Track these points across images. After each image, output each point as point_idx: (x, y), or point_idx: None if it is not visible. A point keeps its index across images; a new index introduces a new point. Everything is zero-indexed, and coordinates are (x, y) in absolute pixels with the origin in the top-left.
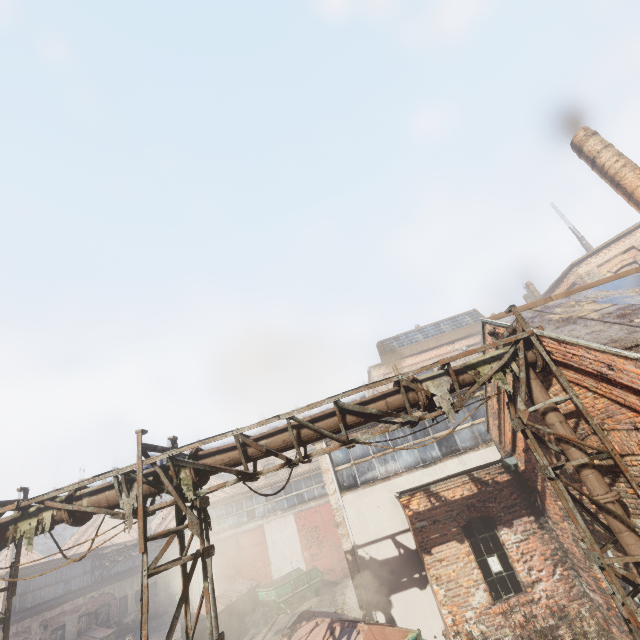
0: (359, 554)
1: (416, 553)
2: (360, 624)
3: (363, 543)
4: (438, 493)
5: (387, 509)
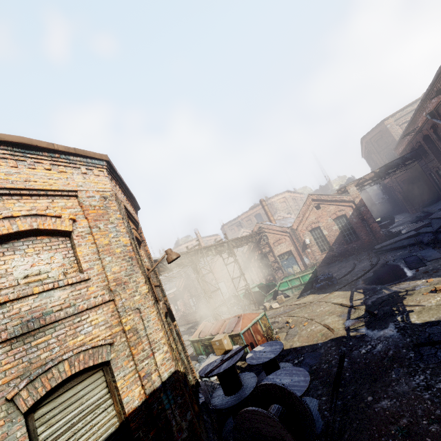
0: None
1: None
2: None
3: None
4: (169, 296)
5: None
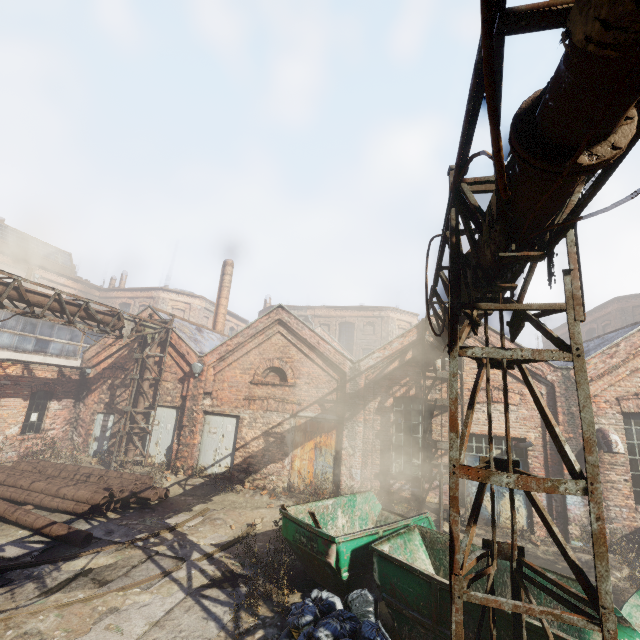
0: None
1: None
2: None
3: None
4: (33, 370)
5: None
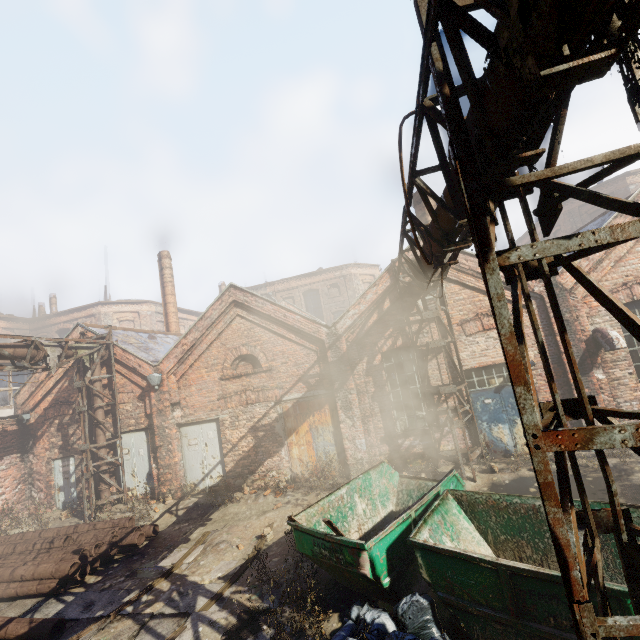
0: None
1: None
2: None
3: None
4: None
5: None
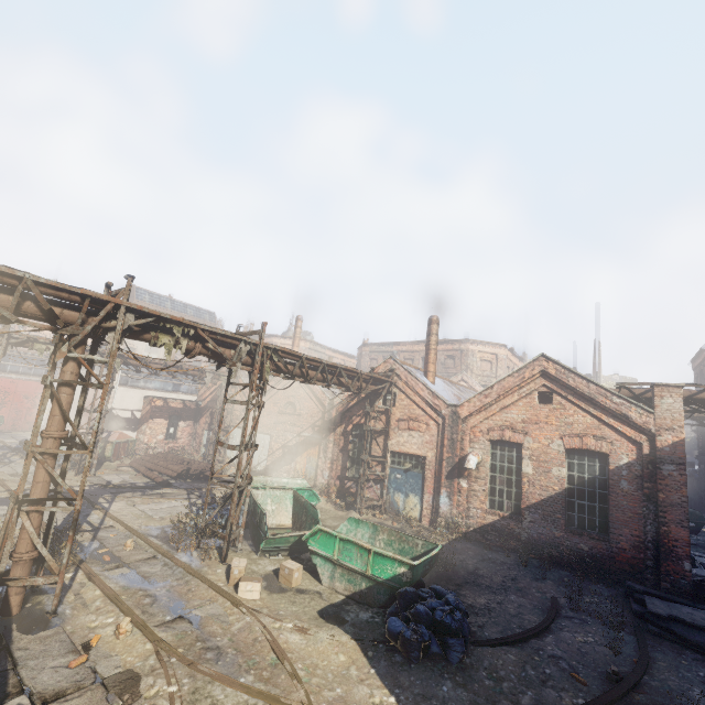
0: (113, 412)
1: (139, 420)
2: (116, 431)
3: (118, 408)
4: (169, 402)
5: (137, 400)
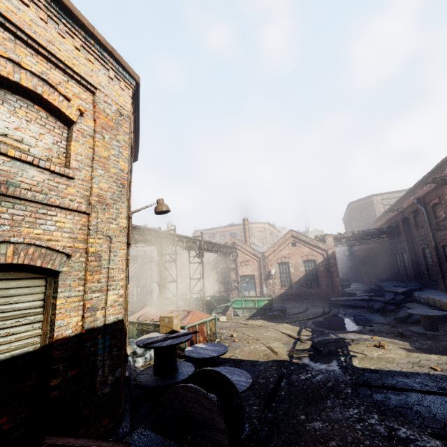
0: None
1: None
2: None
3: None
4: None
5: None
